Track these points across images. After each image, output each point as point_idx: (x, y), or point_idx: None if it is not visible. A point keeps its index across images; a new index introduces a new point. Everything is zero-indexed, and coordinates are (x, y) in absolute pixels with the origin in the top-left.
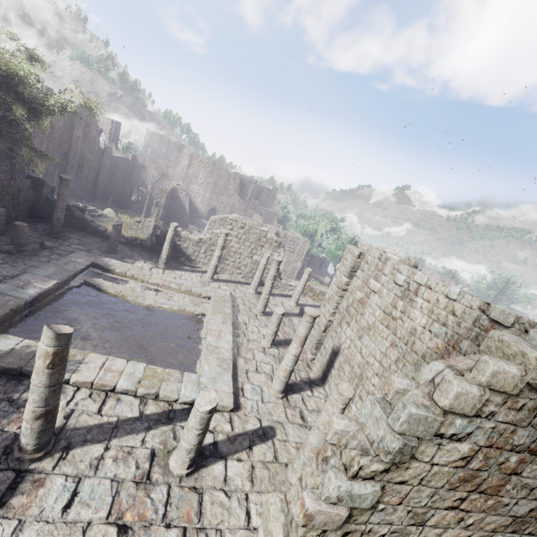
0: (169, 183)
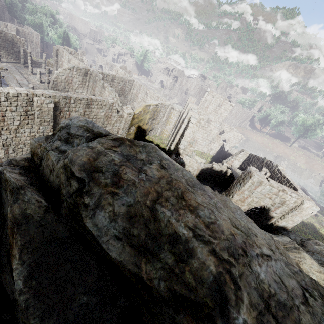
0: None
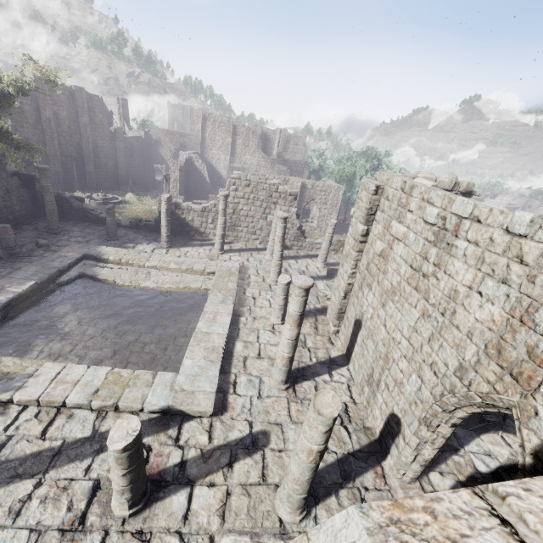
0: (182, 153)
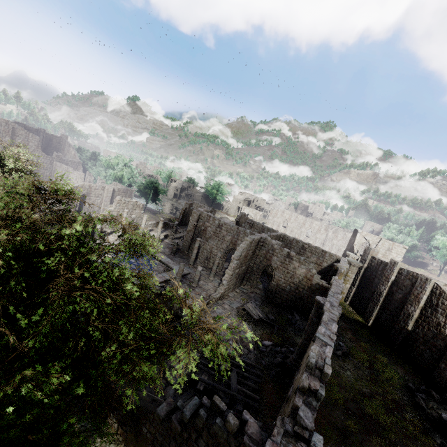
0: None
